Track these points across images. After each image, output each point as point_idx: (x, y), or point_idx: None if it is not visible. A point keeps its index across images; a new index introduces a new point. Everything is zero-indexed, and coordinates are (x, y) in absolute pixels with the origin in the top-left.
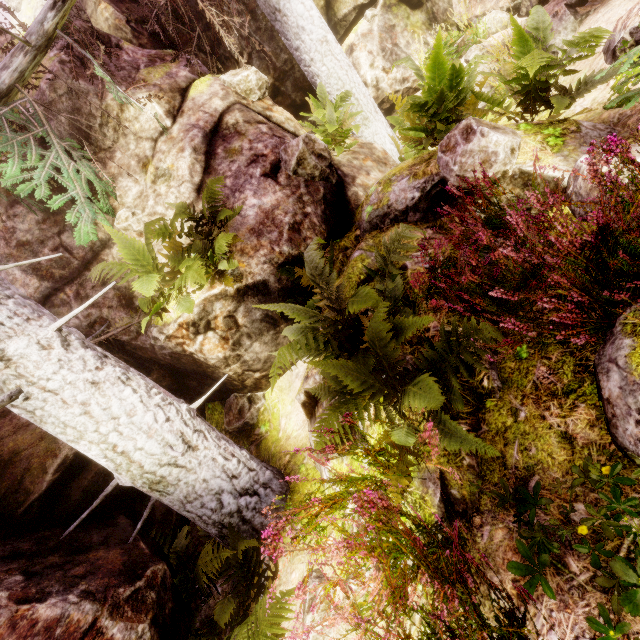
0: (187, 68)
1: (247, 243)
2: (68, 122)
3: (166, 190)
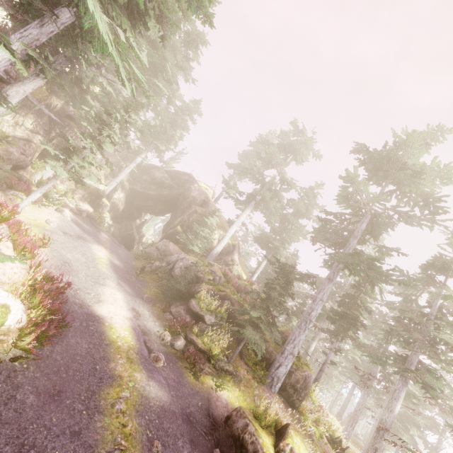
0: (44, 133)
1: (4, 149)
2: (23, 104)
3: (11, 129)
